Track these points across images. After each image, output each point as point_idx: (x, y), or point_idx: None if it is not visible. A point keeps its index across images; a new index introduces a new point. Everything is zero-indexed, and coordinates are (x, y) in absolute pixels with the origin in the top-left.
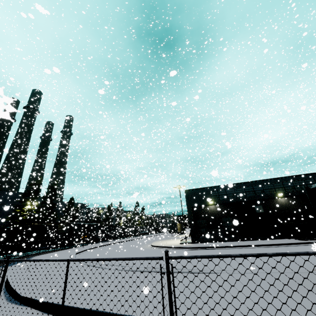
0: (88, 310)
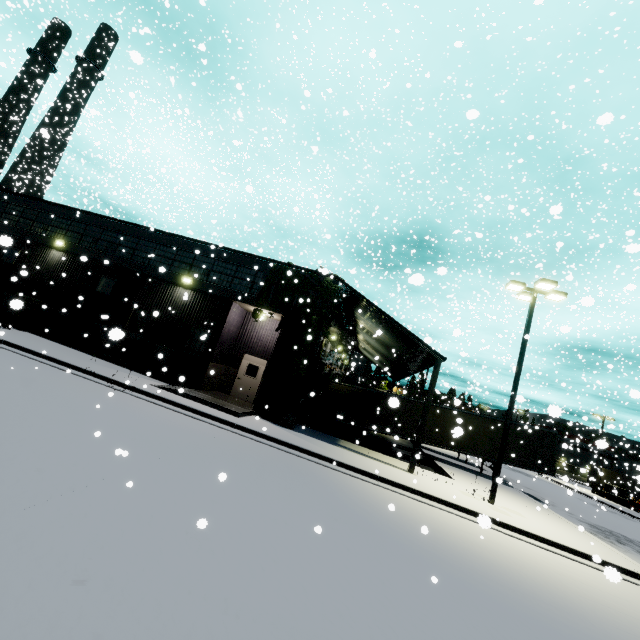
0: None
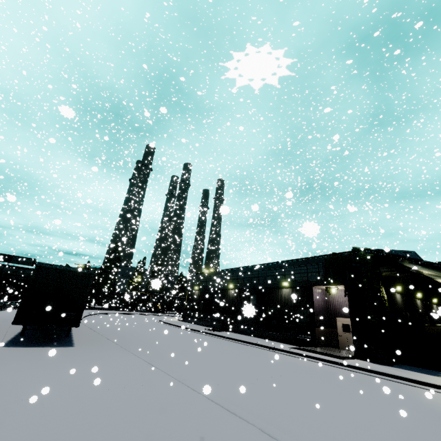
0: None
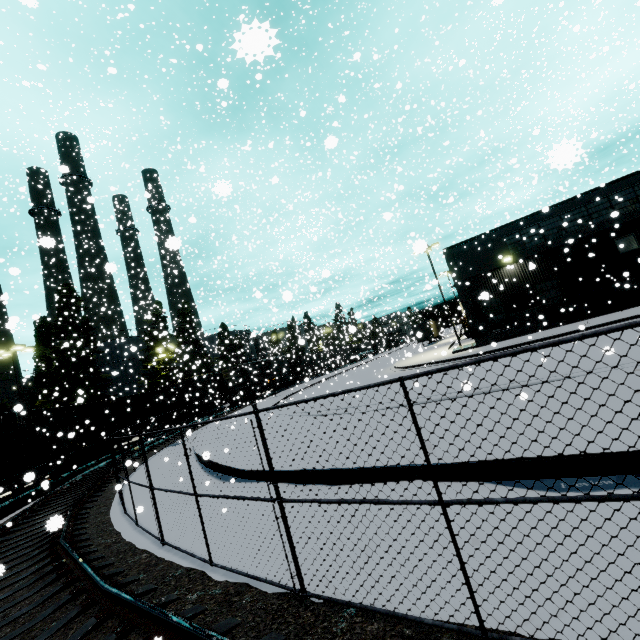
0: (375, 469)
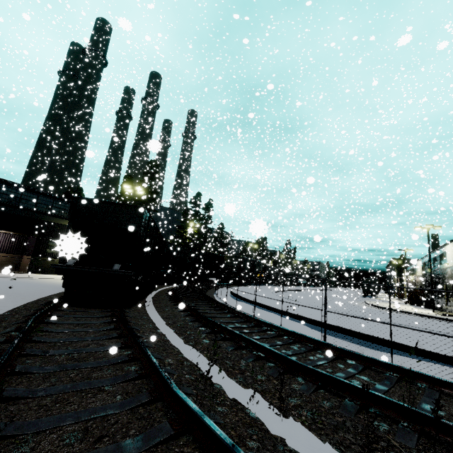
0: None
